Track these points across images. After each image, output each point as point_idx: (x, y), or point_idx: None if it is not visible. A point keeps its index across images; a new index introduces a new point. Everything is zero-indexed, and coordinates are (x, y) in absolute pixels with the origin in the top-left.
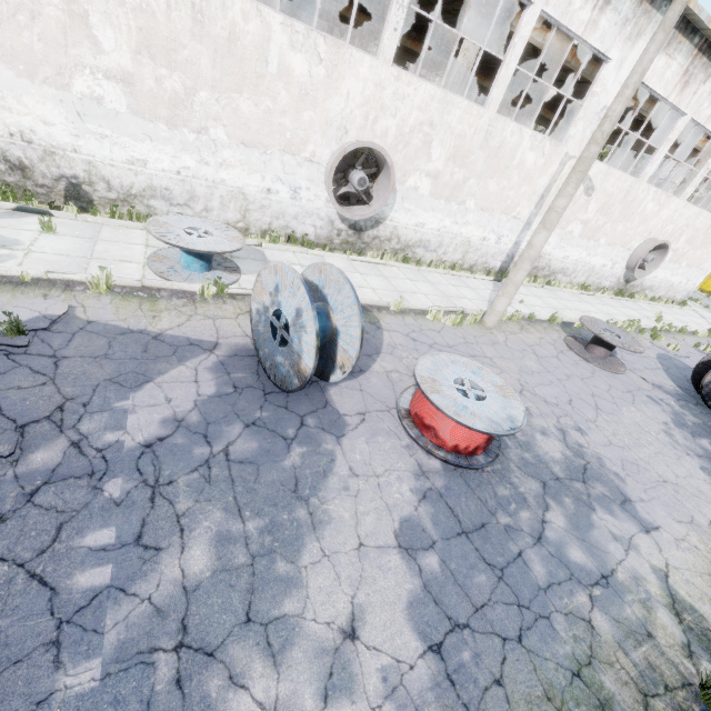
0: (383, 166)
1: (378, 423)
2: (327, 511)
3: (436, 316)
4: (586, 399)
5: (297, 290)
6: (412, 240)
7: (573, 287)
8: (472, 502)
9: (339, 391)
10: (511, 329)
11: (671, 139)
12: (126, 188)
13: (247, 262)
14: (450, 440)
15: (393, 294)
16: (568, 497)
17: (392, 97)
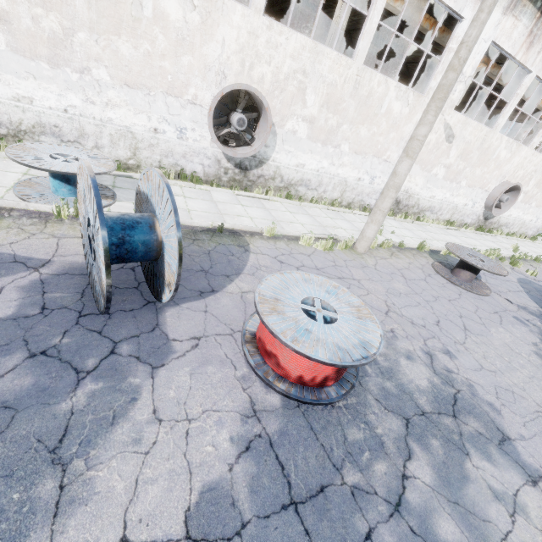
0: (262, 109)
1: (213, 349)
2: (90, 481)
3: (306, 240)
4: (453, 320)
5: (89, 188)
6: (294, 179)
7: (440, 223)
8: (312, 453)
9: (177, 312)
10: (382, 254)
11: (519, 94)
12: (15, 124)
13: (128, 192)
14: (293, 370)
15: (270, 223)
16: (435, 437)
17: (266, 45)
